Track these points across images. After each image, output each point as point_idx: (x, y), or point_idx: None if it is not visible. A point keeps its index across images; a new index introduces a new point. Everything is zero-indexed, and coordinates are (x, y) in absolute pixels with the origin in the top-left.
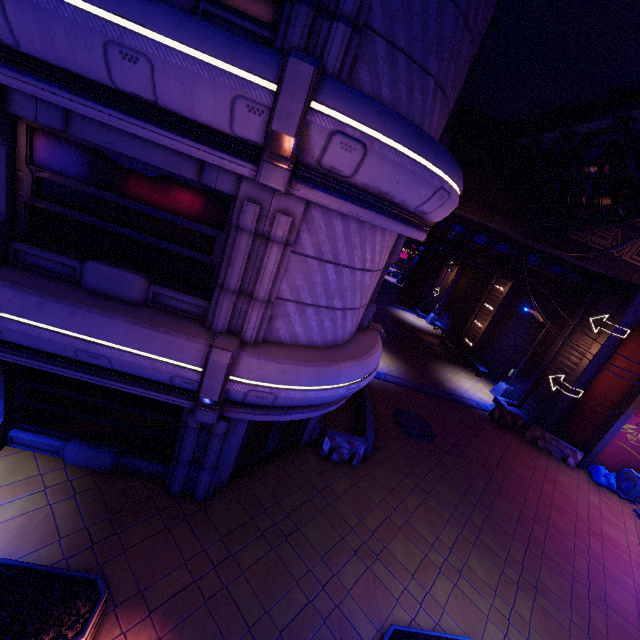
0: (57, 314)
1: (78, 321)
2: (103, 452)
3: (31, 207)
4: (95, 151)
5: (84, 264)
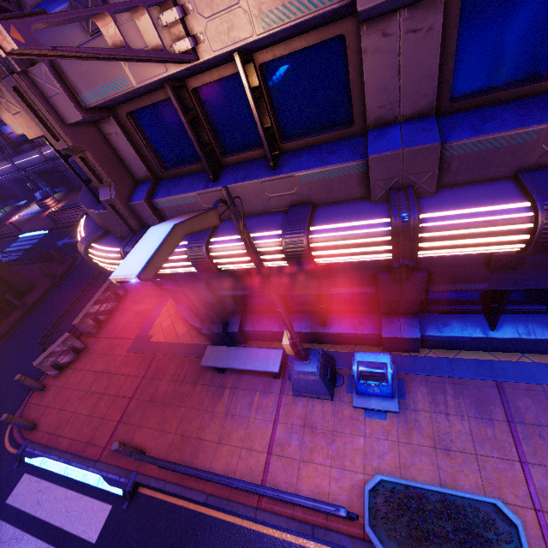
0: (22, 157)
1: (25, 157)
2: (64, 186)
3: (12, 142)
4: (5, 126)
5: (22, 147)
